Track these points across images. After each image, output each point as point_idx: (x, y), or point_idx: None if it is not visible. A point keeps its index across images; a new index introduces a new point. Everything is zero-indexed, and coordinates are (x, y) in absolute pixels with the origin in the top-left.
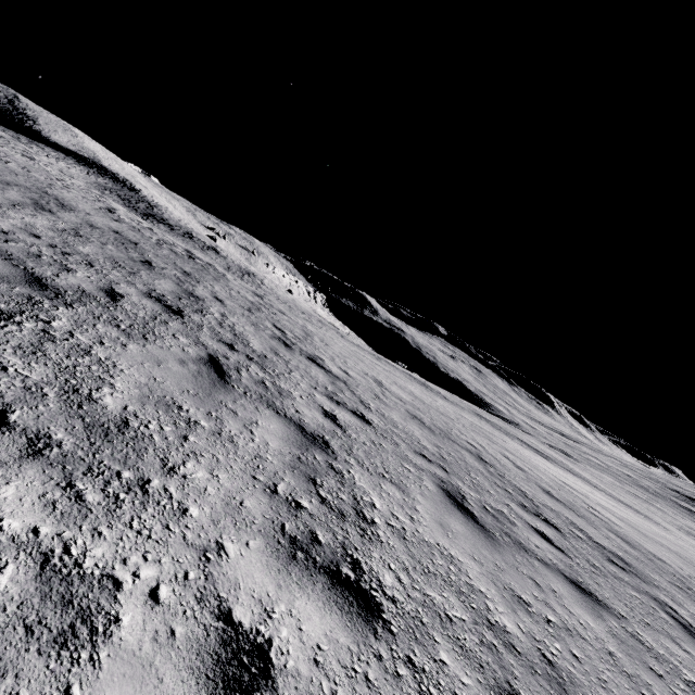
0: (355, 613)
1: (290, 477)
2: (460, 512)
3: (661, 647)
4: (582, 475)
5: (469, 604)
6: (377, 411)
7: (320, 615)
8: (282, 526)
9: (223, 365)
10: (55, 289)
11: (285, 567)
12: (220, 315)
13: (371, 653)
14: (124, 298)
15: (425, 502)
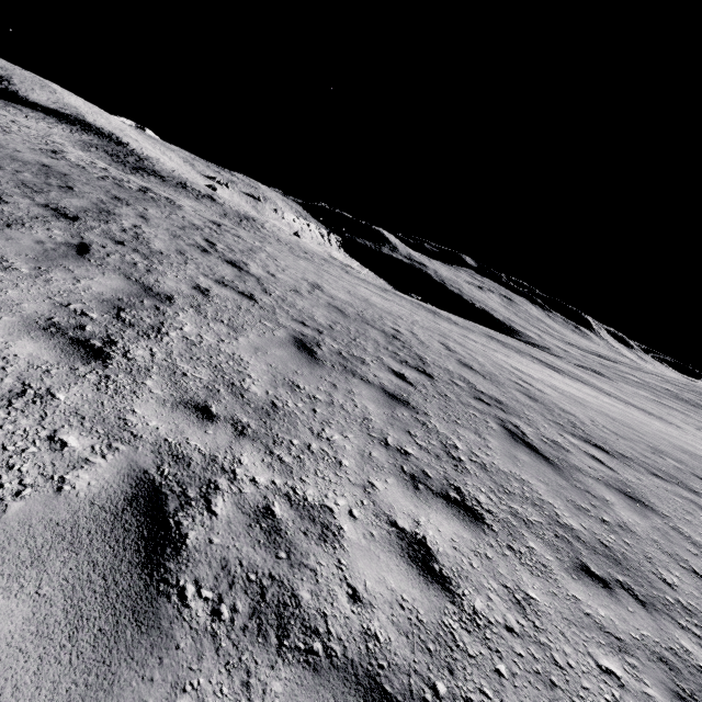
0: (78, 355)
1: (94, 304)
2: (298, 349)
3: (449, 431)
4: (597, 385)
5: (222, 376)
6: (279, 296)
7: (38, 349)
8: (51, 318)
9: (92, 249)
10: None
11: (28, 331)
12: (132, 226)
13: (69, 367)
14: (9, 204)
15: (256, 338)
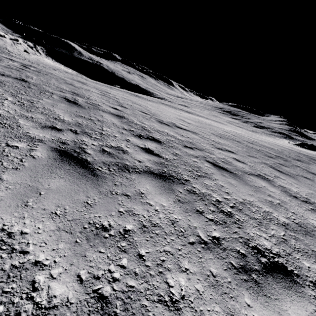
0: None
1: (297, 201)
2: (283, 173)
3: None
4: (201, 115)
5: None
6: (218, 142)
7: None
8: None
9: (215, 163)
10: (164, 173)
11: None
12: (143, 124)
13: None
14: (152, 150)
15: (284, 178)
